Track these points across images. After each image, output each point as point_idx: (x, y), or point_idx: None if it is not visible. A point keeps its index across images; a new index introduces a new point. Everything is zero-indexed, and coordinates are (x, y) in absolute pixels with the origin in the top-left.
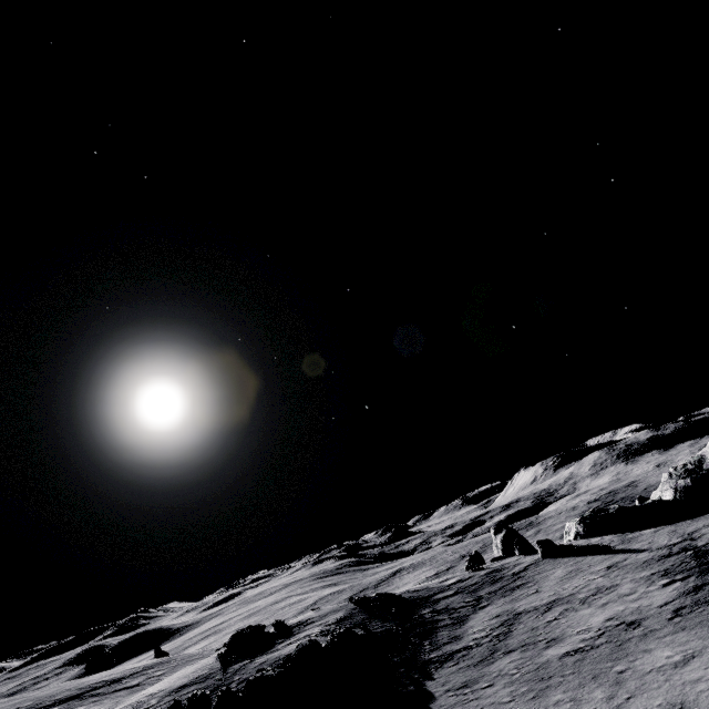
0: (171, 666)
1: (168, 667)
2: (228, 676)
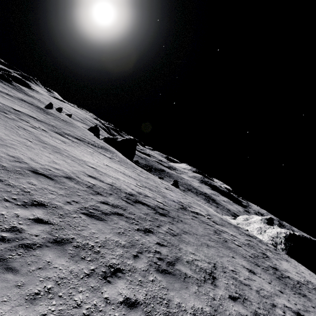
0: None
1: None
2: None
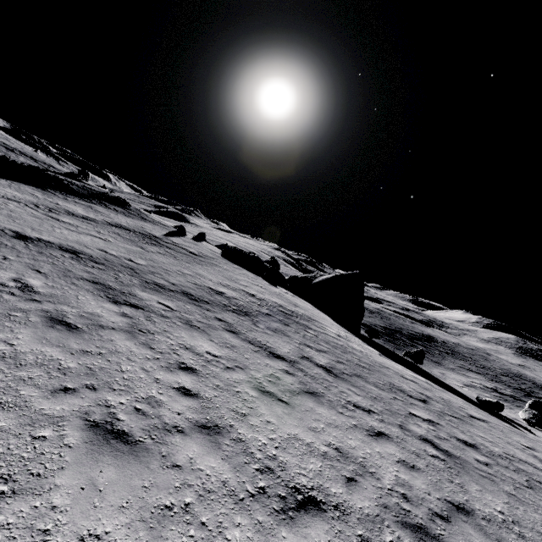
0: None
1: None
2: None
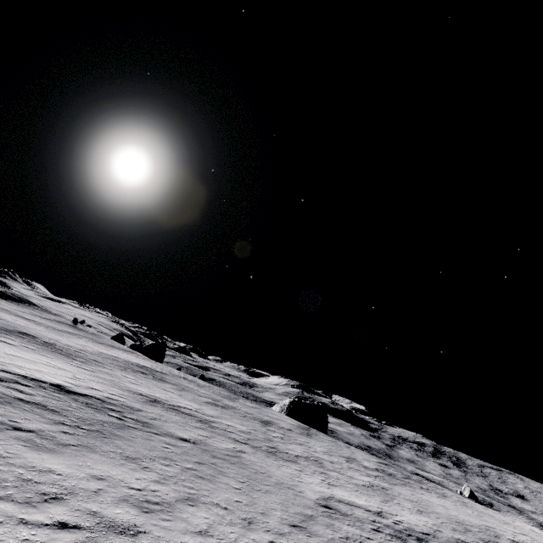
0: None
1: None
2: None
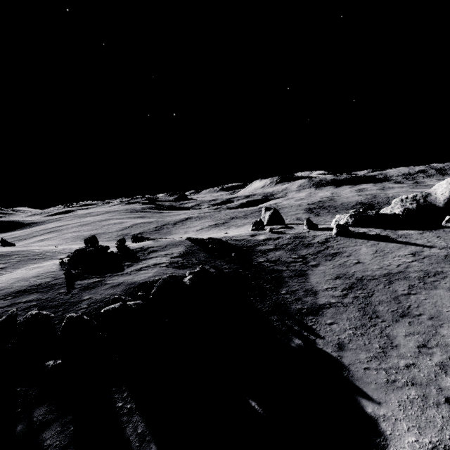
0: (12, 261)
1: (10, 262)
2: (75, 292)
